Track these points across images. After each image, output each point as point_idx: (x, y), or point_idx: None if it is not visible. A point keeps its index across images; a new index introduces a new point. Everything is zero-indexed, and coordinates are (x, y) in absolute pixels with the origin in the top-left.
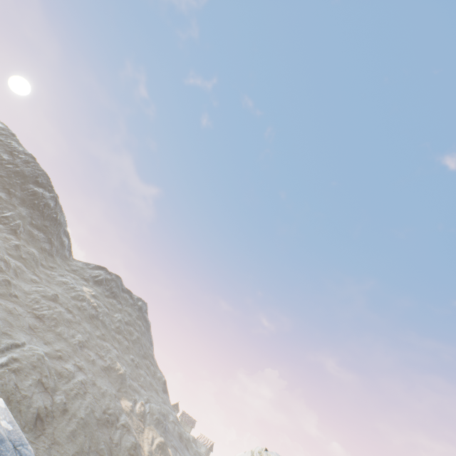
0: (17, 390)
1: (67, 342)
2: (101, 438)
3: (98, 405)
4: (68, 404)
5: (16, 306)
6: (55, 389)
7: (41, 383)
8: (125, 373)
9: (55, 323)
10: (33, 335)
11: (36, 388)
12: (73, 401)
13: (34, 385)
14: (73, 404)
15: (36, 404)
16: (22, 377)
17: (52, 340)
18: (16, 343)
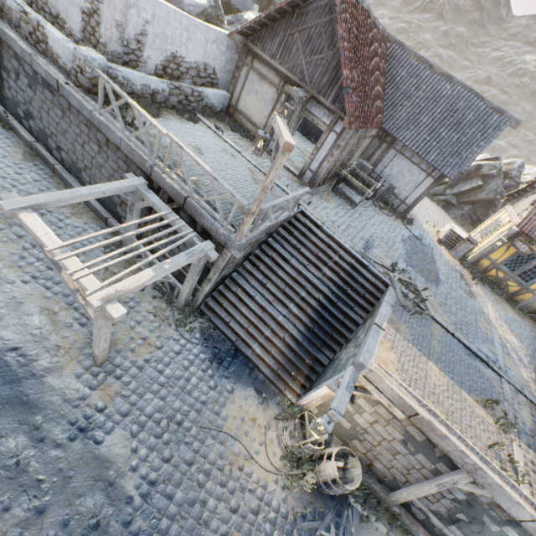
0: None
1: None
2: None
3: None
4: None
5: None
6: None
7: None
8: None
9: None
10: None
11: None
12: None
13: None
14: None
15: None
16: None
17: None
18: None
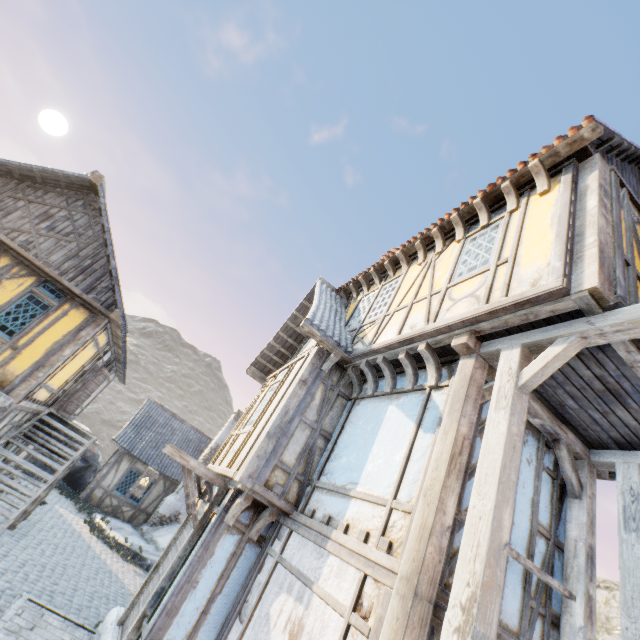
0: None
1: None
2: (105, 431)
3: (109, 413)
4: None
5: None
6: None
7: None
8: None
9: None
10: None
11: None
12: None
13: None
14: None
15: None
16: None
17: None
18: None
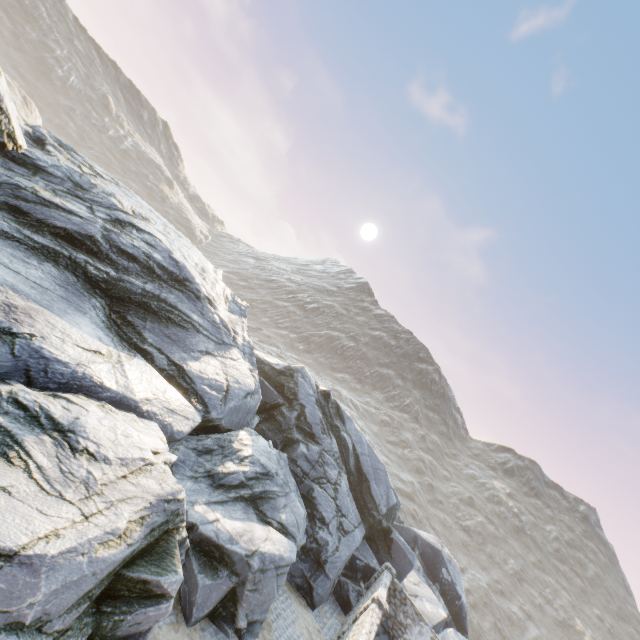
0: (481, 631)
1: (501, 569)
2: None
3: None
4: None
5: (444, 516)
6: (511, 639)
7: (497, 628)
8: None
9: (482, 540)
10: (468, 554)
11: (495, 634)
12: None
13: (492, 629)
14: None
15: None
16: (480, 616)
17: (486, 565)
18: (461, 567)
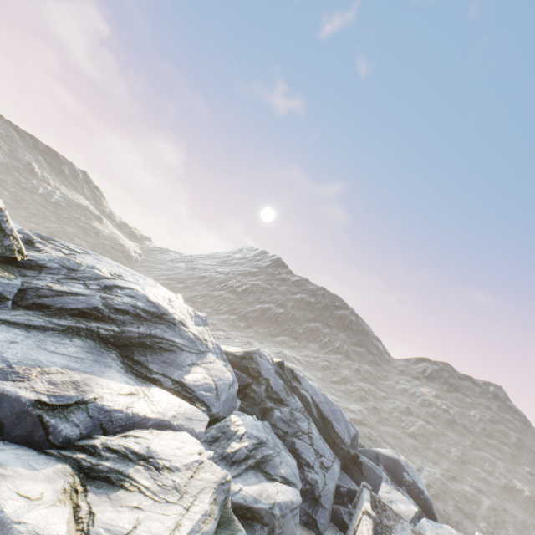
0: (447, 515)
1: (447, 459)
2: None
3: None
4: (493, 533)
5: (392, 429)
6: (472, 514)
7: (458, 508)
8: (533, 495)
9: (426, 440)
10: (419, 455)
11: (458, 514)
12: (497, 530)
13: (455, 511)
14: (499, 533)
15: (469, 530)
16: (443, 503)
17: (435, 459)
18: (417, 468)
